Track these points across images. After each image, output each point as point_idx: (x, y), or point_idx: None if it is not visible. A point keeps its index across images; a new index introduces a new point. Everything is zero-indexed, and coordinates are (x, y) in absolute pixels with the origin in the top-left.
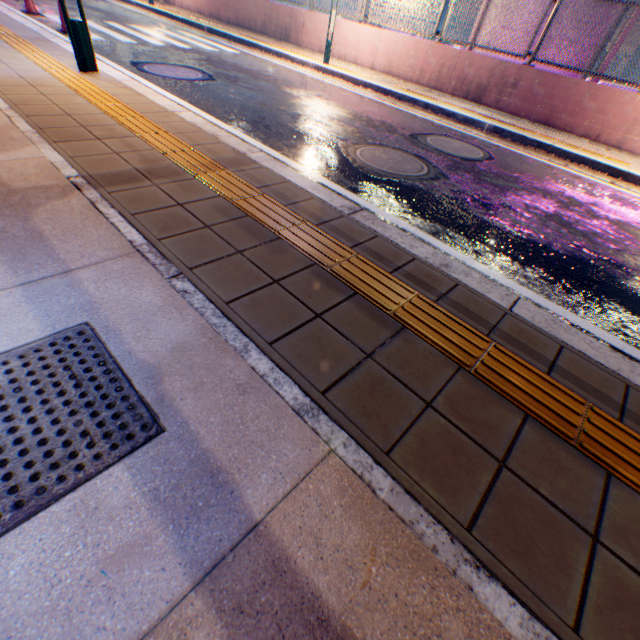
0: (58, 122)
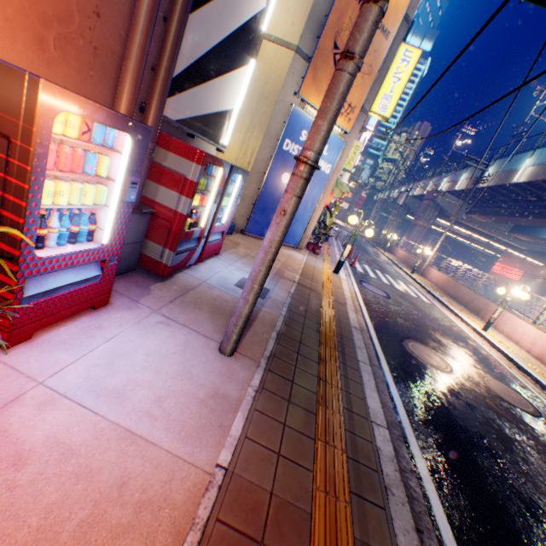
0: (308, 274)
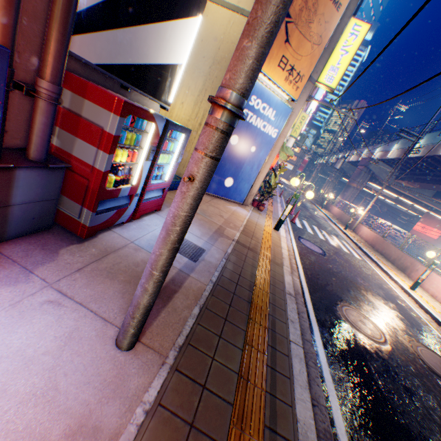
0: (249, 231)
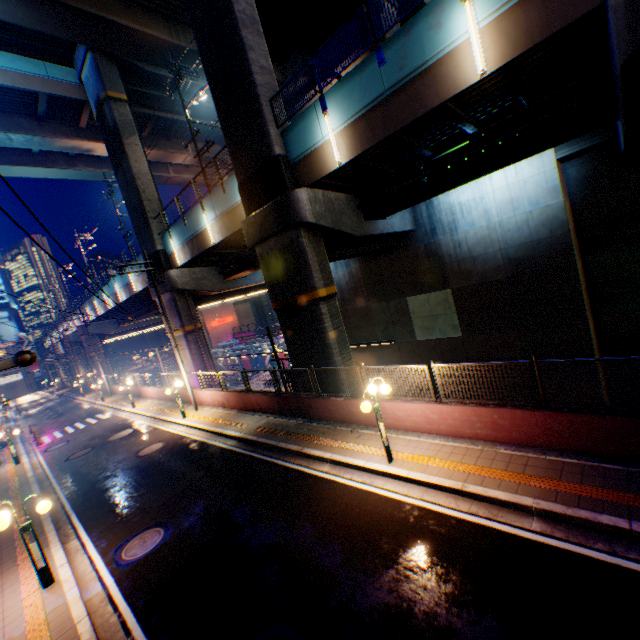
0: None
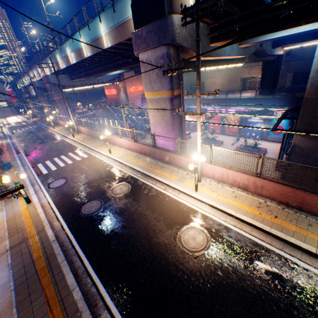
0: (14, 229)
